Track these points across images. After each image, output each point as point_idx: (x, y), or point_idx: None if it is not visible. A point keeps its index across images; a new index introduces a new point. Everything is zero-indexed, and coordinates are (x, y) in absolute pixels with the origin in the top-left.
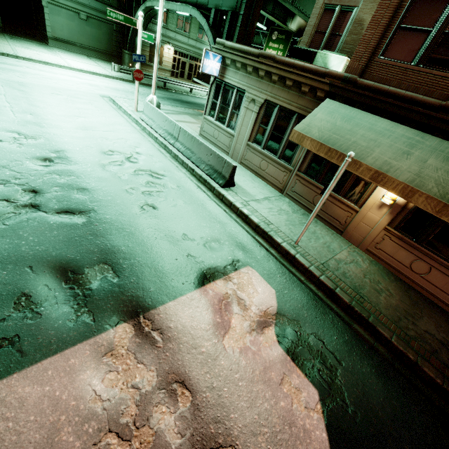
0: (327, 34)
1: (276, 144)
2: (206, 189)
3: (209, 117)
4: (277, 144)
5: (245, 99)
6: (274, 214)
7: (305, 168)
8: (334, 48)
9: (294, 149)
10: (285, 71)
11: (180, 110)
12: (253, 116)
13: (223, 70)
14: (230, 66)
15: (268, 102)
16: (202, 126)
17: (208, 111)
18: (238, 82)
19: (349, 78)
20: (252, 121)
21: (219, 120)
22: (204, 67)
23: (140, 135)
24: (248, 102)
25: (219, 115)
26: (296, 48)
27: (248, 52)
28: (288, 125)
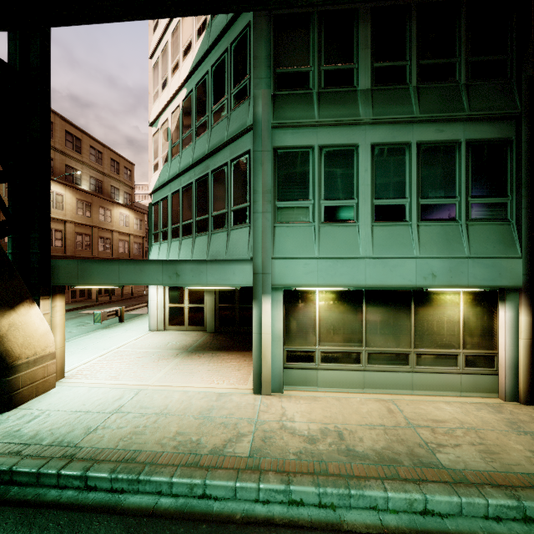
0: None
1: None
2: None
3: None
4: None
5: None
6: None
7: None
8: None
9: None
10: None
11: None
12: None
13: None
14: None
15: None
16: None
17: None
18: None
19: None
20: None
21: None
22: None
23: None
24: None
25: None
26: None
27: None
28: None
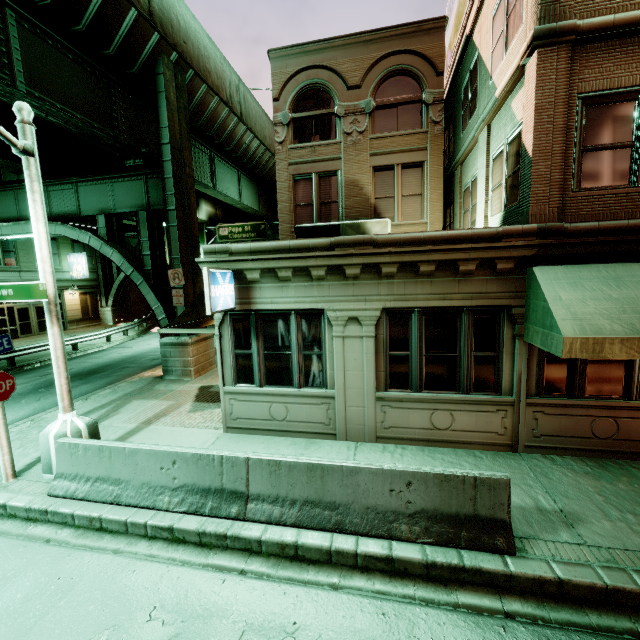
0: (314, 204)
1: (447, 371)
2: (491, 597)
3: (238, 386)
4: (449, 371)
5: (332, 324)
6: (637, 521)
7: (536, 386)
8: (336, 217)
9: (492, 364)
10: (414, 252)
11: (108, 397)
12: (367, 344)
13: (244, 292)
14: (260, 281)
15: (387, 310)
16: (227, 411)
17: (229, 377)
18: (295, 301)
19: (549, 228)
20: (369, 353)
21: (271, 382)
22: (214, 302)
23: (112, 564)
24: (340, 327)
25: (267, 373)
26: (308, 227)
27: (301, 248)
28: (458, 332)
